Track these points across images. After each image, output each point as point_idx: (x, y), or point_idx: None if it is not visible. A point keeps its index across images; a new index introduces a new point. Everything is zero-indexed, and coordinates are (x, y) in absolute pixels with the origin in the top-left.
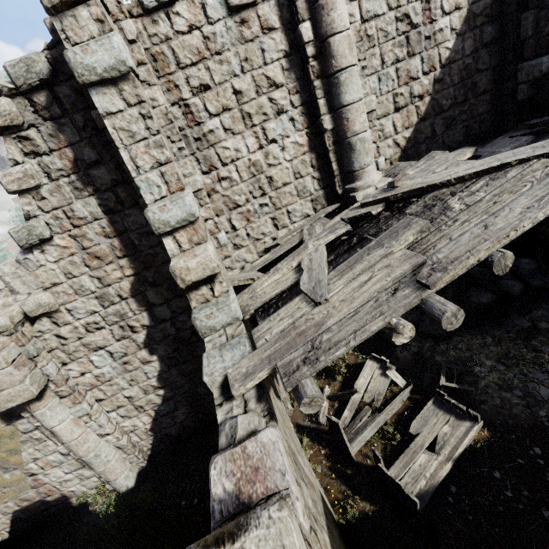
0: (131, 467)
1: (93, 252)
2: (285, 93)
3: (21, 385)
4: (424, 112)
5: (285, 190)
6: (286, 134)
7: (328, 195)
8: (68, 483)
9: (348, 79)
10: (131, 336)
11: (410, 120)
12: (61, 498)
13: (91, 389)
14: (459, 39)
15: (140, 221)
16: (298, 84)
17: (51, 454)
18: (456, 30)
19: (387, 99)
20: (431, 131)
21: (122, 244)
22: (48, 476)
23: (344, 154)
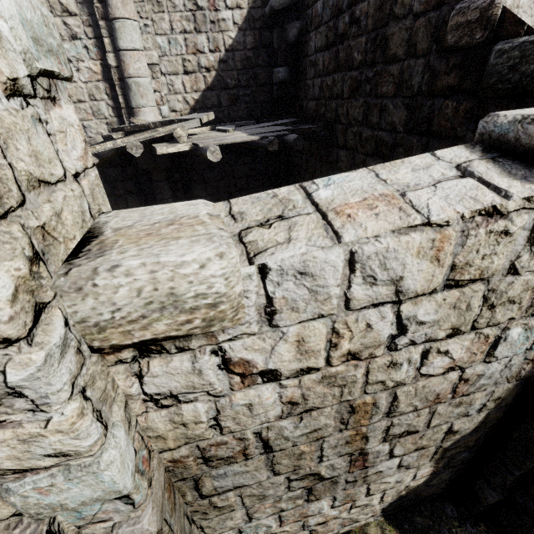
0: None
1: None
2: (78, 23)
3: None
4: (211, 83)
5: (80, 106)
6: (80, 58)
7: (122, 123)
8: None
9: (122, 28)
10: None
11: (198, 85)
12: None
13: None
14: (241, 33)
15: None
16: (91, 19)
17: None
18: (238, 25)
19: (176, 60)
20: (217, 101)
21: None
22: None
23: (126, 91)
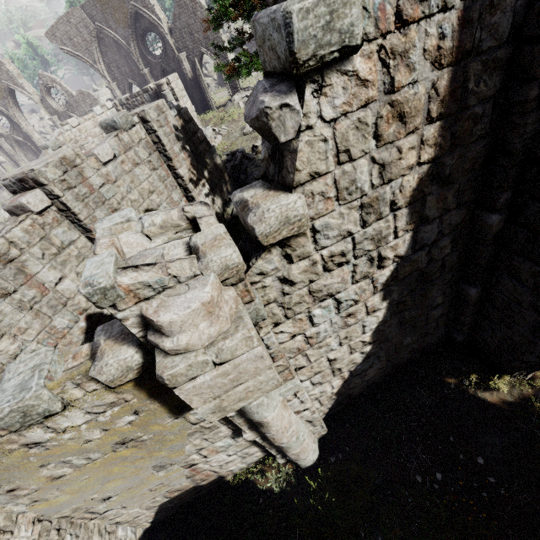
0: (314, 438)
1: (401, 102)
2: None
3: (267, 373)
4: None
5: None
6: None
7: None
8: (228, 464)
9: None
10: (374, 274)
11: None
12: (216, 480)
13: (295, 355)
14: None
15: (501, 29)
16: None
17: (220, 440)
18: None
19: None
20: None
21: (448, 88)
22: (209, 463)
23: None
